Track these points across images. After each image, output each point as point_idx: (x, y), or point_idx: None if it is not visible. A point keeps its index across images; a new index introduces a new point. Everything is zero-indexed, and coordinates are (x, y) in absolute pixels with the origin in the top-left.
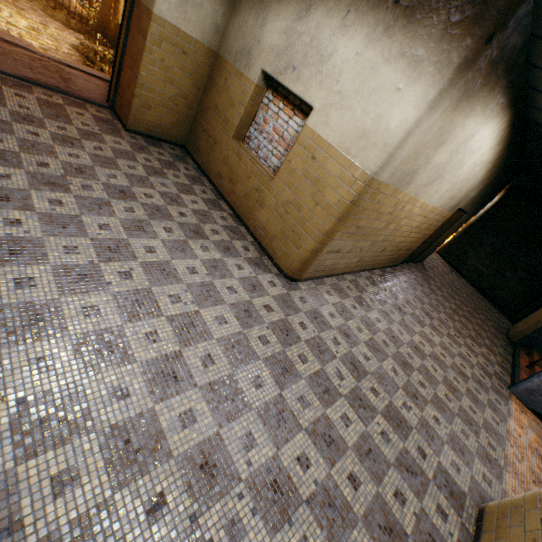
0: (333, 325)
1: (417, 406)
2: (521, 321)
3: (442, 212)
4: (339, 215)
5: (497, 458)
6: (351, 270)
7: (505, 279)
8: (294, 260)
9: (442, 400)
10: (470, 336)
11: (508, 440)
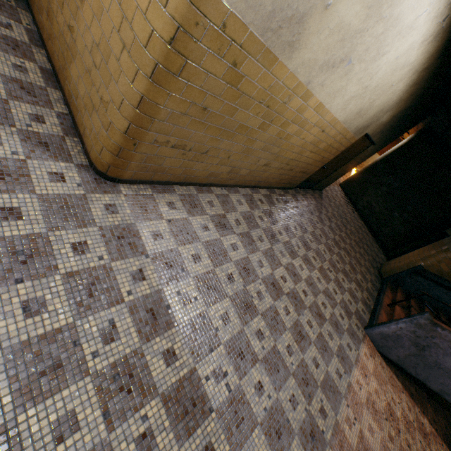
0: (150, 250)
1: (237, 371)
2: (395, 259)
3: (346, 133)
4: (153, 69)
5: (325, 429)
6: (222, 182)
7: (392, 218)
8: (102, 146)
9: (281, 354)
10: (344, 270)
11: (346, 398)
